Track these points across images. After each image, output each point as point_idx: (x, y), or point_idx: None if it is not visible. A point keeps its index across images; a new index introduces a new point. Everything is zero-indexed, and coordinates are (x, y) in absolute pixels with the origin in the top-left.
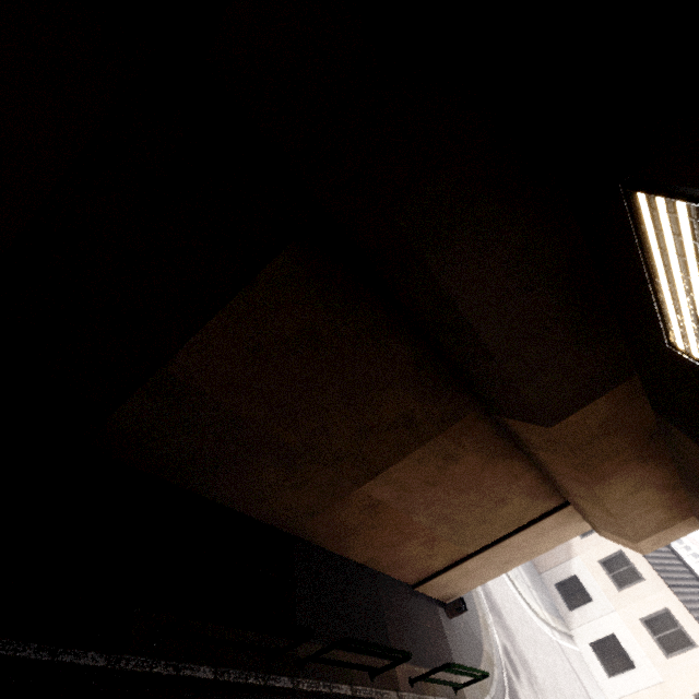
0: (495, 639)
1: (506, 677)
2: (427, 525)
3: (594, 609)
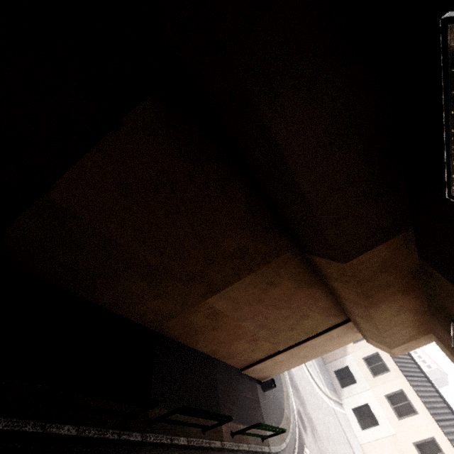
0: (293, 405)
1: (297, 430)
2: (252, 330)
3: (357, 388)
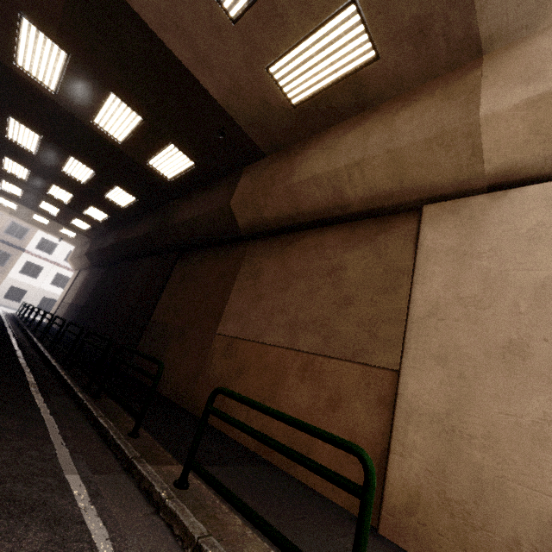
0: None
1: None
2: (285, 344)
3: None
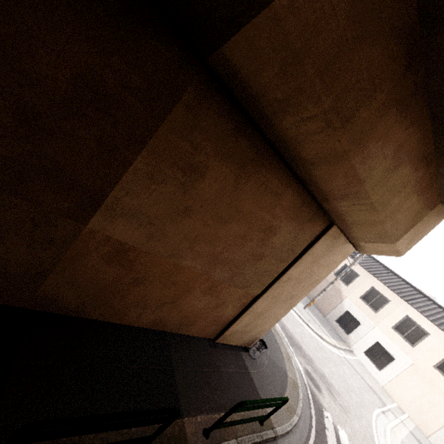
0: (297, 366)
1: (310, 393)
2: (201, 270)
3: (363, 329)
